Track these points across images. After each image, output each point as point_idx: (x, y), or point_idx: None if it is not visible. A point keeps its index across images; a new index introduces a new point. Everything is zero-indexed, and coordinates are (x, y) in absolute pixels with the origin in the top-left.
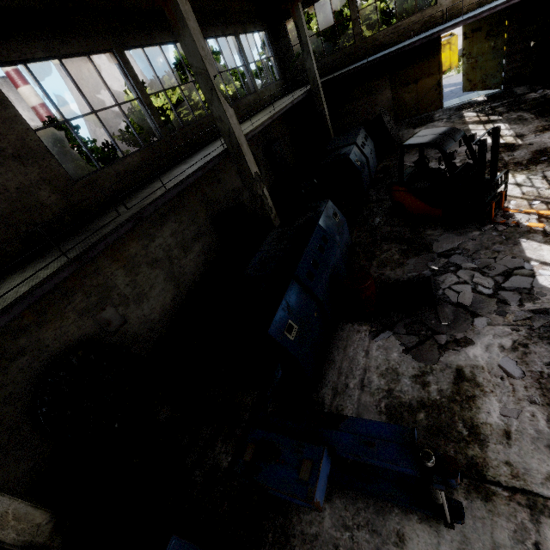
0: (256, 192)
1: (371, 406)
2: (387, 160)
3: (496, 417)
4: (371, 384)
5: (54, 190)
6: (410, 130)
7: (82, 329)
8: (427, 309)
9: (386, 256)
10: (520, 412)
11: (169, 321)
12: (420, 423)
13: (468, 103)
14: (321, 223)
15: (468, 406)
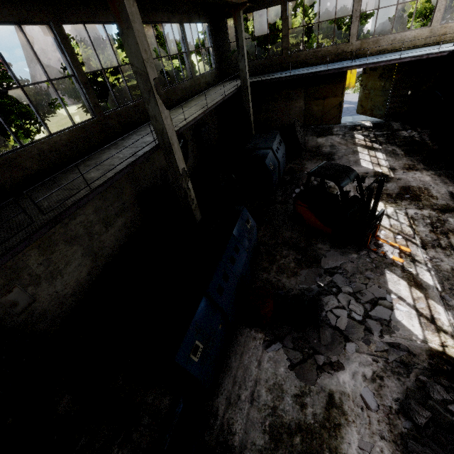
0: (181, 185)
1: (258, 422)
2: (294, 162)
3: (354, 449)
4: (260, 399)
5: None
6: (314, 137)
7: None
8: (312, 329)
9: (284, 262)
10: (372, 447)
11: (83, 294)
12: (296, 447)
13: (359, 125)
14: (235, 232)
15: (335, 434)
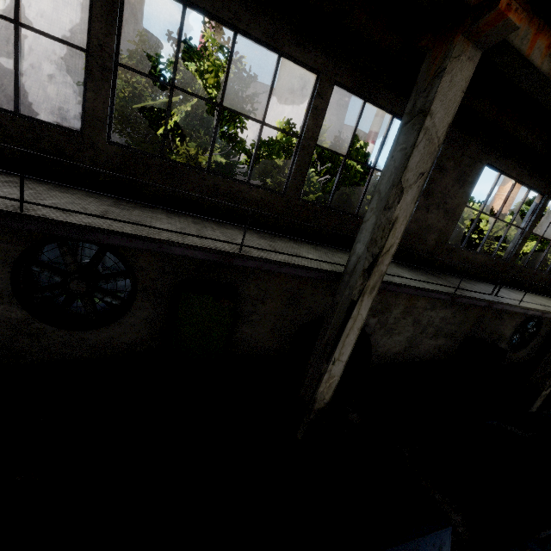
0: None
1: None
2: None
3: None
4: None
5: (437, 239)
6: None
7: None
8: None
9: None
10: None
11: (378, 362)
12: None
13: None
14: None
15: None
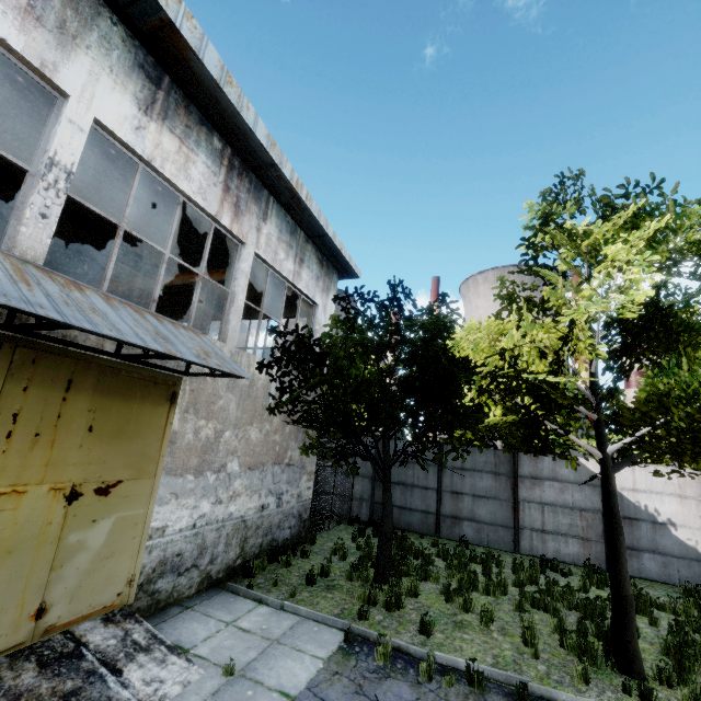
0: None
1: None
2: None
3: None
4: None
5: None
6: None
7: None
8: None
9: None
10: None
11: None
12: None
13: None
14: None
15: None
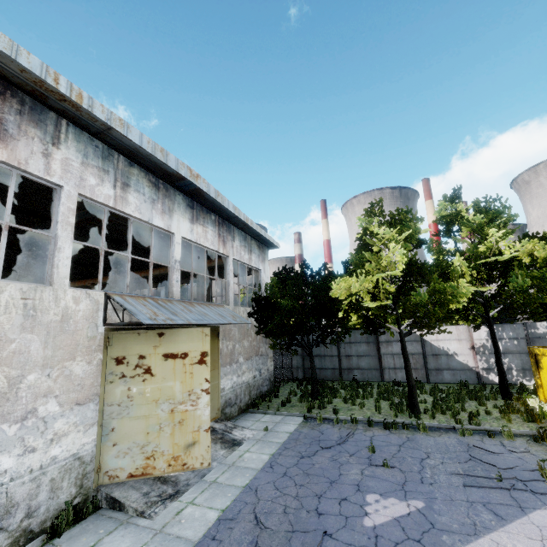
0: None
1: None
2: None
3: None
4: None
5: None
6: None
7: None
8: None
9: None
10: None
11: None
12: None
13: None
14: None
15: None
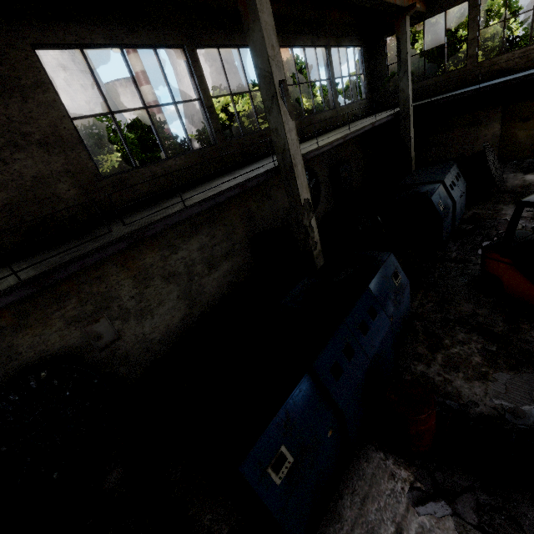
0: (301, 221)
1: None
2: (479, 207)
3: None
4: None
5: (76, 184)
6: (518, 174)
7: (66, 340)
8: (528, 498)
9: (459, 352)
10: None
11: (171, 344)
12: None
13: None
14: (373, 287)
15: None
